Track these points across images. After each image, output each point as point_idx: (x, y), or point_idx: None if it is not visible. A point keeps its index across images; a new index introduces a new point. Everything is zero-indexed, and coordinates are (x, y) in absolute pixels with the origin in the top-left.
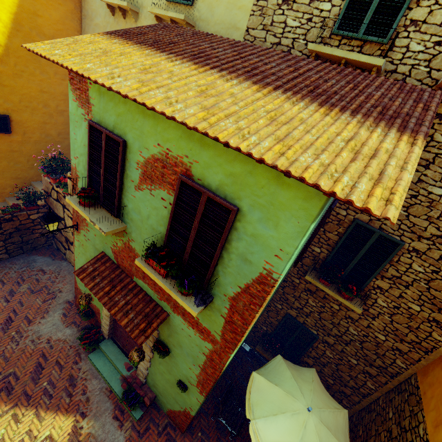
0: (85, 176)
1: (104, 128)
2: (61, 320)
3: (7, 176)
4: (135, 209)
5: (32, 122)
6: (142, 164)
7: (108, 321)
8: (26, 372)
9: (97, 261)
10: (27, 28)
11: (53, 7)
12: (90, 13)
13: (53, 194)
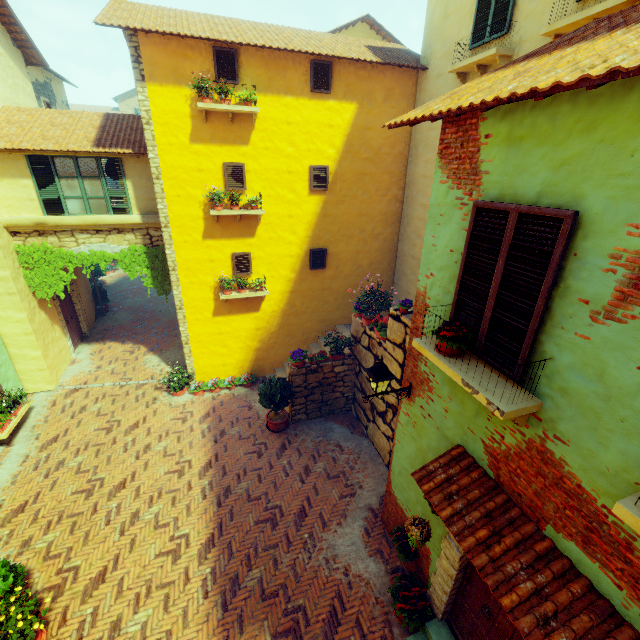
0: (444, 304)
1: (513, 203)
2: (362, 540)
3: (314, 318)
4: (583, 367)
5: (345, 253)
6: (635, 254)
7: (448, 585)
8: (318, 616)
9: (451, 462)
10: (357, 147)
11: (384, 114)
12: (427, 101)
13: (363, 340)
